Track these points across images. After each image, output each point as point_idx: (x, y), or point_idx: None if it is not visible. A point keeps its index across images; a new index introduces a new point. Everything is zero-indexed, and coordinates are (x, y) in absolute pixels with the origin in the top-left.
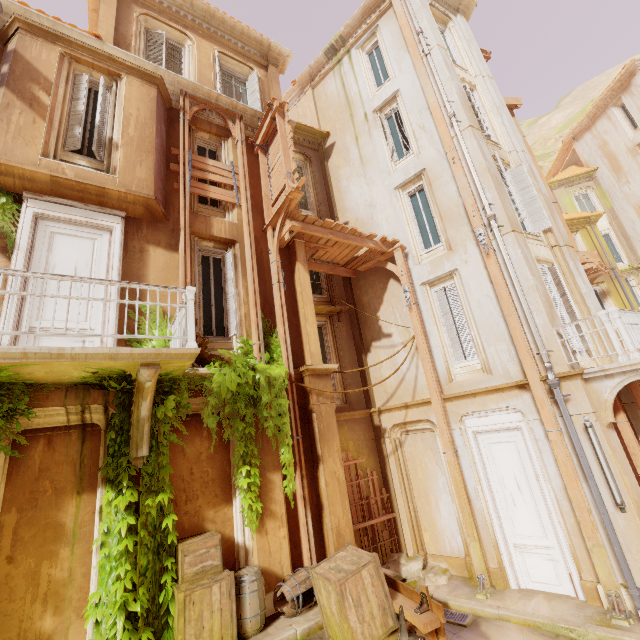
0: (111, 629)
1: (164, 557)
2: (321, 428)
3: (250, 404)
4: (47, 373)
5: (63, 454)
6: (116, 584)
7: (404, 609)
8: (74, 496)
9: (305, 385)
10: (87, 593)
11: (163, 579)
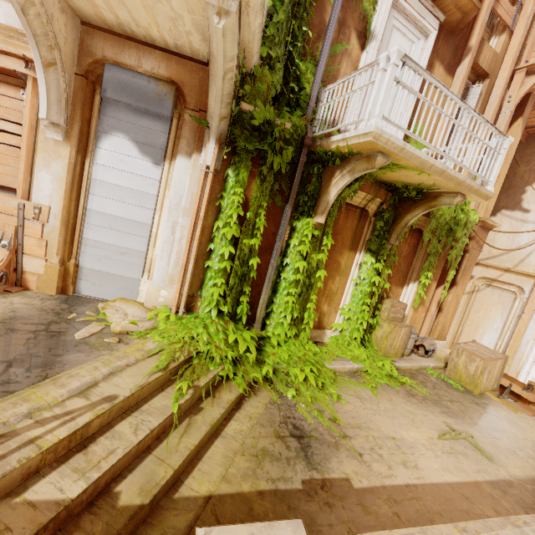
0: (355, 325)
1: (378, 302)
2: (466, 265)
3: (446, 233)
4: (401, 175)
5: (350, 223)
6: (363, 306)
7: (513, 386)
8: (348, 251)
9: (476, 232)
10: (340, 302)
11: (376, 313)
